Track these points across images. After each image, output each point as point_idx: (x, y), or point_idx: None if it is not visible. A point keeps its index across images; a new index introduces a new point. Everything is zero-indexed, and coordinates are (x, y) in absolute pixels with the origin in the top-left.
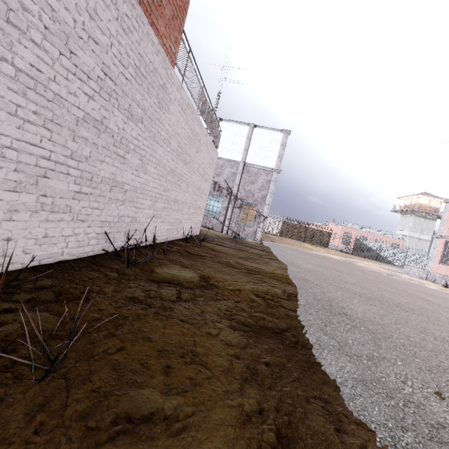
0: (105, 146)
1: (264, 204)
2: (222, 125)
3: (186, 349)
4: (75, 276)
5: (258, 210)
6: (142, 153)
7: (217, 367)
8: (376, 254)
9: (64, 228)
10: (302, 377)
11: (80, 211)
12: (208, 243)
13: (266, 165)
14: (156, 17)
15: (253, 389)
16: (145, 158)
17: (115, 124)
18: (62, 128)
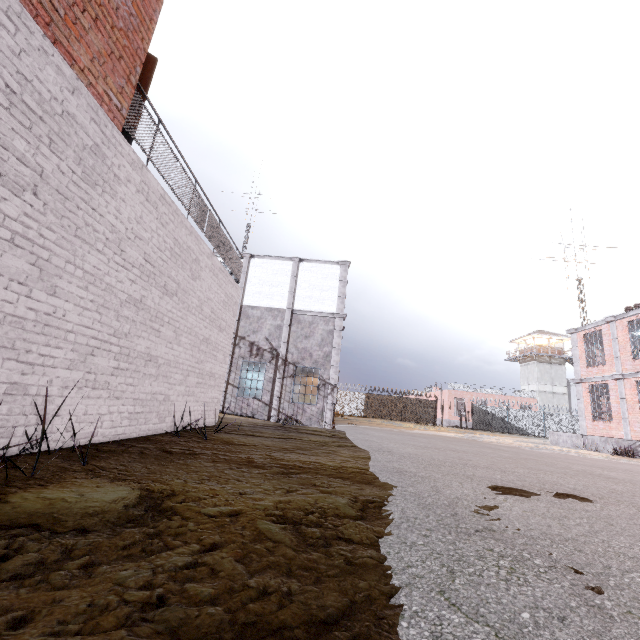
0: None
1: (328, 366)
2: (255, 263)
3: None
4: None
5: (321, 376)
6: (38, 252)
7: None
8: (505, 423)
9: None
10: None
11: None
12: (225, 434)
13: (323, 310)
14: (67, 37)
15: None
16: (51, 265)
17: None
18: None
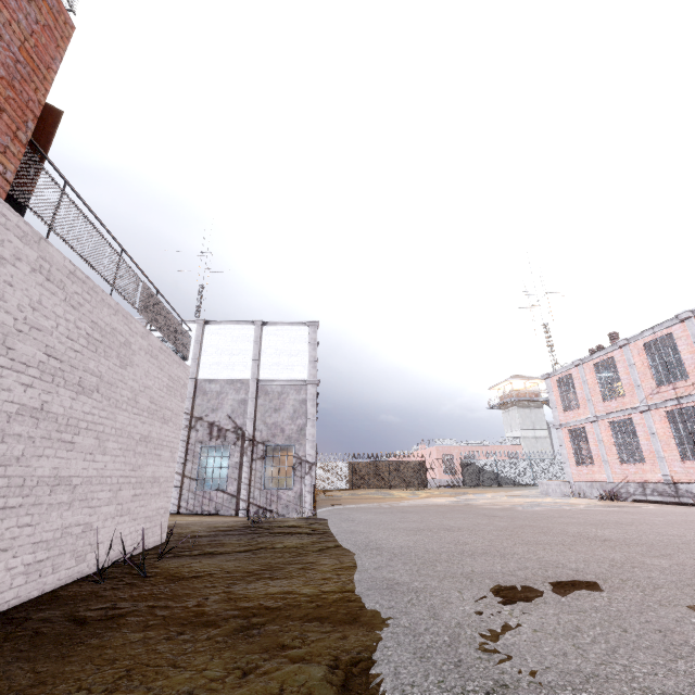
0: None
1: (304, 441)
2: (211, 329)
3: None
4: None
5: (297, 453)
6: None
7: None
8: (495, 476)
9: None
10: None
11: None
12: (173, 560)
13: (293, 378)
14: None
15: None
16: None
17: None
18: None
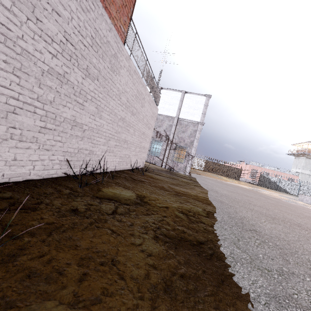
0: (67, 95)
1: (192, 147)
2: (163, 92)
3: (108, 257)
4: (34, 191)
5: (187, 151)
6: (97, 103)
7: (132, 278)
8: (276, 185)
9: (31, 154)
10: (216, 291)
11: (45, 142)
12: (149, 173)
13: (193, 120)
14: (109, 4)
15: (165, 304)
16: (100, 107)
17: (75, 79)
18: (29, 77)
